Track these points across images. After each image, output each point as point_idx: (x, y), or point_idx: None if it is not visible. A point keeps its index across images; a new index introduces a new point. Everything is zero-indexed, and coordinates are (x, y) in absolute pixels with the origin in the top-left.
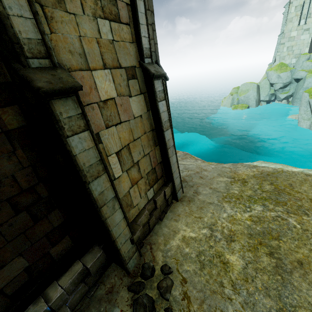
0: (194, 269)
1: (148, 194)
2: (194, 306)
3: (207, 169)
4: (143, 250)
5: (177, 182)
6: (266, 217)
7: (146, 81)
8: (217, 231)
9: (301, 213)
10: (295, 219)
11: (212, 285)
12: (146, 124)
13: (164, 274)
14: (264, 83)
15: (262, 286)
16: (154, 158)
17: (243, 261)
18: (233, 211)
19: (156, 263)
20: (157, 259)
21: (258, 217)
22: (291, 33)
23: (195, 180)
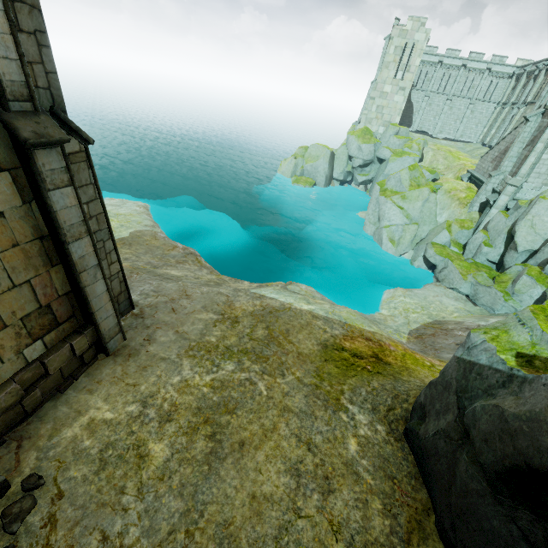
0: (85, 474)
1: (29, 353)
2: (59, 534)
3: (193, 294)
4: (0, 453)
5: (107, 325)
6: (233, 380)
7: (15, 146)
8: (153, 406)
9: (277, 374)
10: (266, 383)
11: (106, 494)
12: (18, 228)
13: (25, 491)
14: (342, 151)
15: (178, 484)
16: (48, 287)
17: (171, 450)
18: (192, 372)
19: (18, 472)
20: (24, 465)
21: (222, 381)
22: (385, 87)
23: (160, 315)
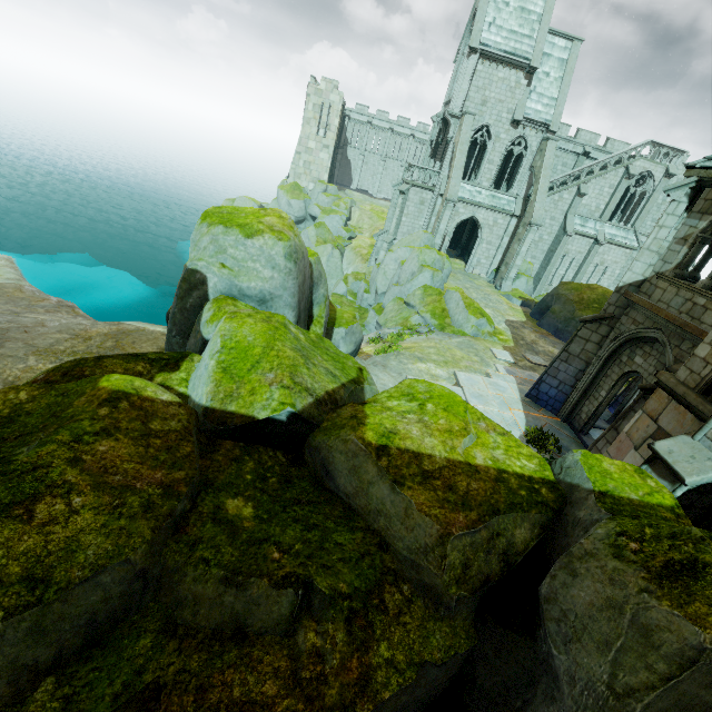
0: None
1: None
2: None
3: (50, 323)
4: None
5: None
6: None
7: None
8: None
9: None
10: None
11: None
12: None
13: None
14: (273, 206)
15: None
16: None
17: None
18: (37, 363)
19: None
20: None
21: None
22: (309, 143)
23: (12, 334)
